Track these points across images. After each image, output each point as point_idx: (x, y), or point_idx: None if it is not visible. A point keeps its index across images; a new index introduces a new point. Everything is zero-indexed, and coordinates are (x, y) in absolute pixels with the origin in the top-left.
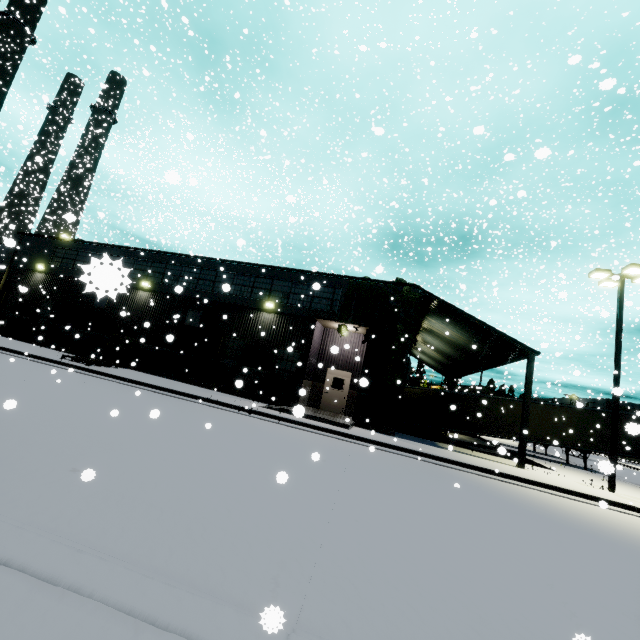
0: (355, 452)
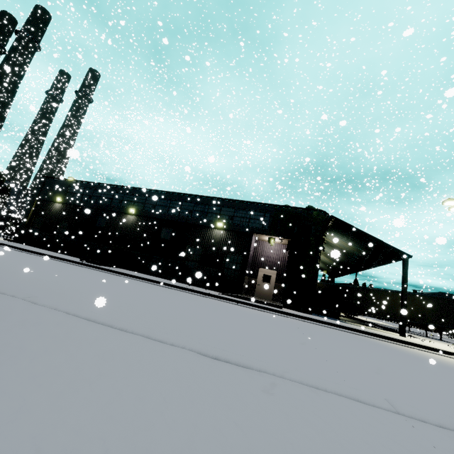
0: (296, 323)
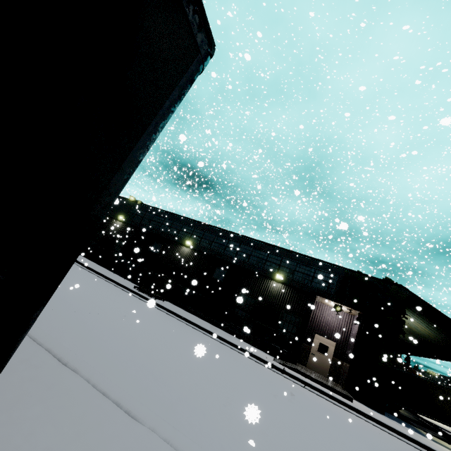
0: (390, 442)
